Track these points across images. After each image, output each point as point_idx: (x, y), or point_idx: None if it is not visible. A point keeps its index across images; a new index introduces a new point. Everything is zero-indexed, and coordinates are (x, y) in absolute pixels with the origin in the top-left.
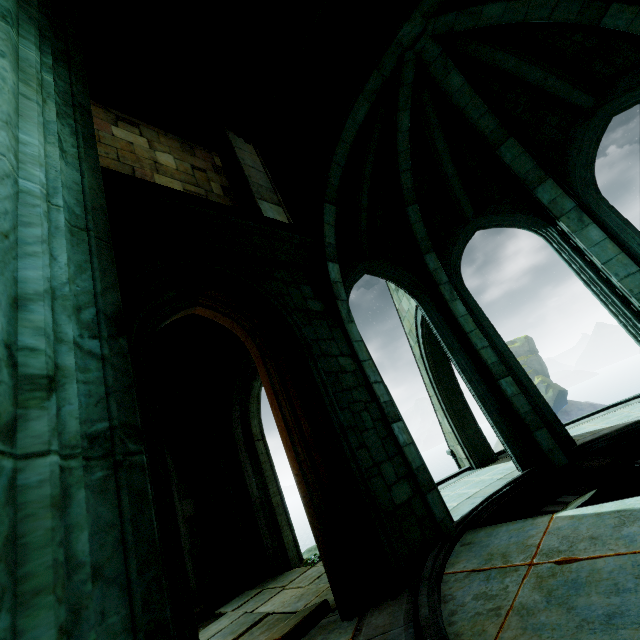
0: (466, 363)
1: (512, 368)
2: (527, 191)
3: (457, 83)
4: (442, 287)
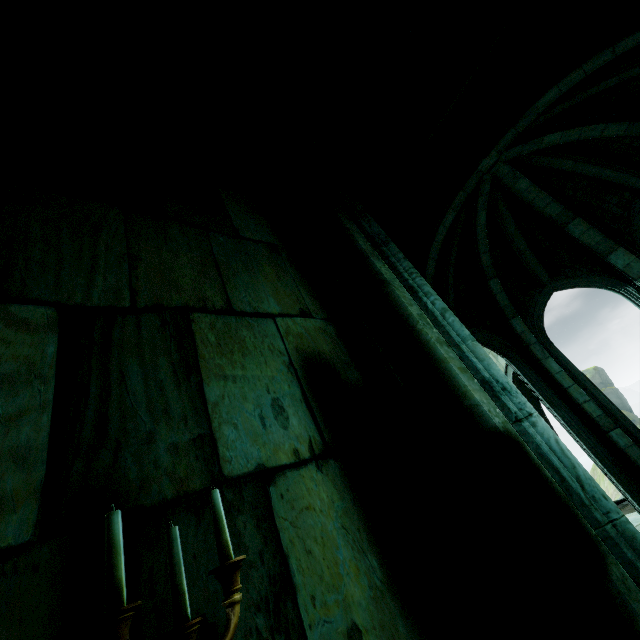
0: (570, 417)
1: (618, 419)
2: (599, 258)
3: (524, 185)
4: (532, 347)
